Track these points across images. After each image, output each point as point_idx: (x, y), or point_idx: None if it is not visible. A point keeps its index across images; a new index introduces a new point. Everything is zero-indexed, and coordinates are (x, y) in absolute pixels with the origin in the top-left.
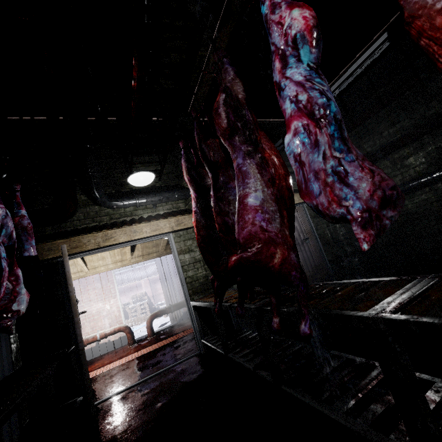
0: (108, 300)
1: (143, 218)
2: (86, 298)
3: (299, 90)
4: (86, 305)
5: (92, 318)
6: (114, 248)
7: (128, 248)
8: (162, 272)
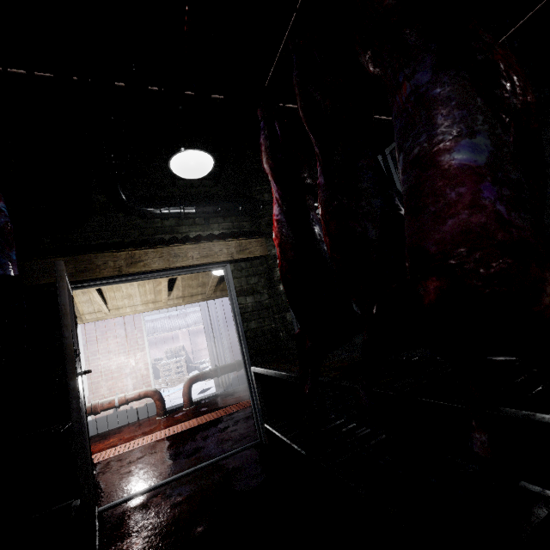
0: (133, 353)
1: (190, 237)
2: (104, 348)
3: None
4: (103, 358)
5: (110, 376)
6: (144, 278)
7: (165, 285)
8: (208, 321)
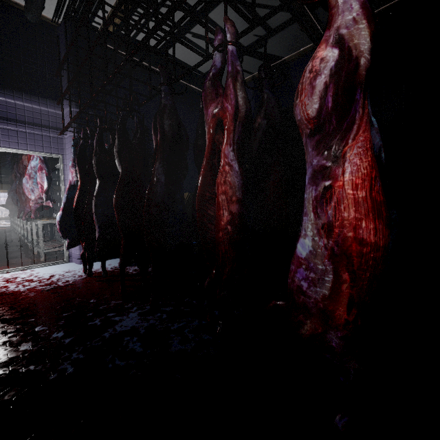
0: None
1: None
2: None
3: (13, 188)
4: None
5: None
6: None
7: None
8: None
